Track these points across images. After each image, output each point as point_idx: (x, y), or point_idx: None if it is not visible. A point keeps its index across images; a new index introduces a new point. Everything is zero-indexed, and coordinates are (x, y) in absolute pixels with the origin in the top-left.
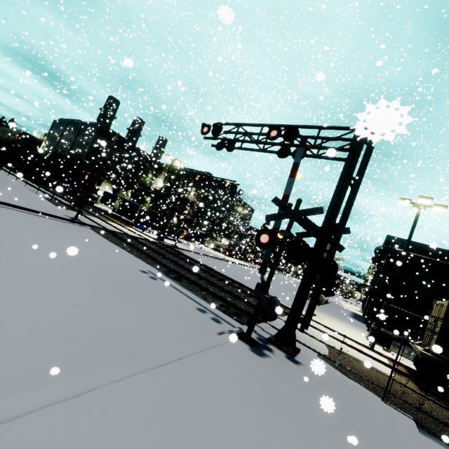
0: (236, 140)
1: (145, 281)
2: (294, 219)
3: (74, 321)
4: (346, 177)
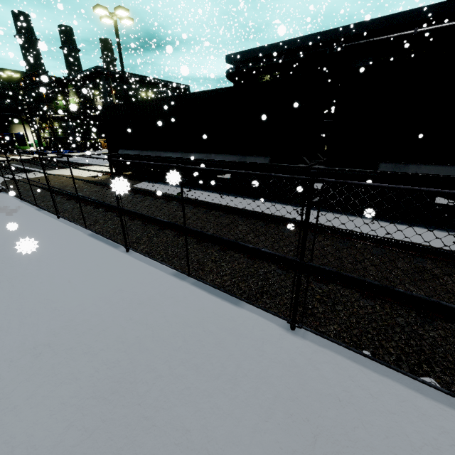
0: None
1: None
2: None
3: None
4: None
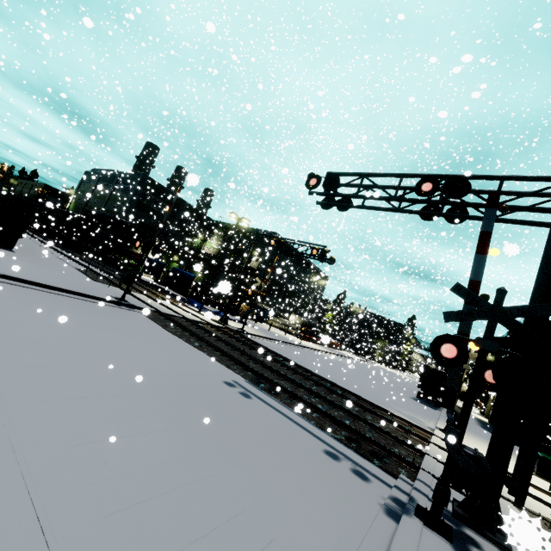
0: (360, 196)
1: (239, 404)
2: (499, 321)
3: (186, 536)
4: None
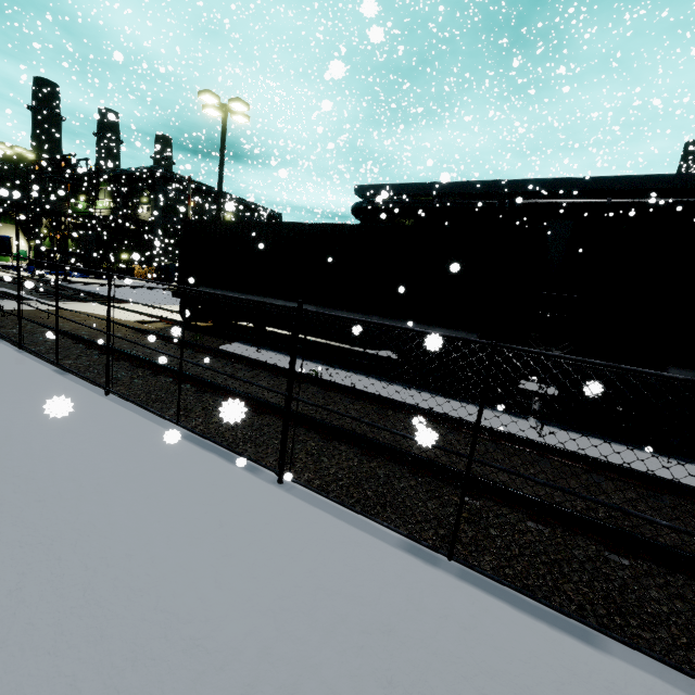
0: None
1: None
2: None
3: None
4: None
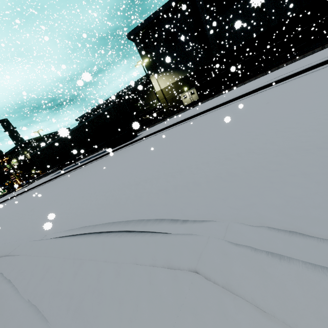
0: None
1: None
2: None
3: None
4: None
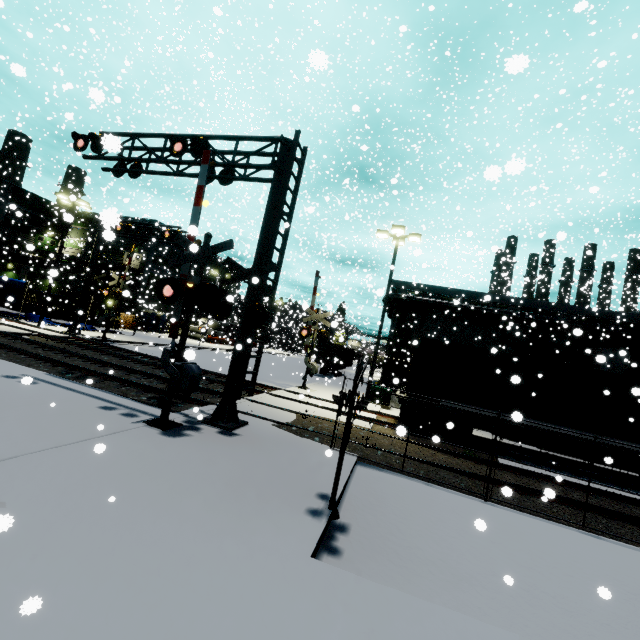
0: (131, 159)
1: (7, 388)
2: (202, 260)
3: None
4: (272, 203)
